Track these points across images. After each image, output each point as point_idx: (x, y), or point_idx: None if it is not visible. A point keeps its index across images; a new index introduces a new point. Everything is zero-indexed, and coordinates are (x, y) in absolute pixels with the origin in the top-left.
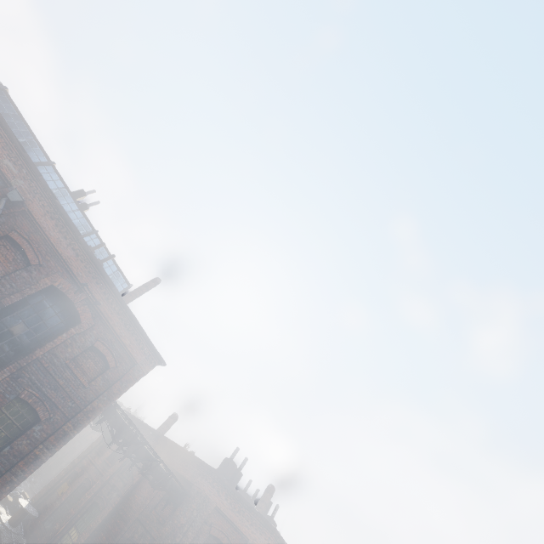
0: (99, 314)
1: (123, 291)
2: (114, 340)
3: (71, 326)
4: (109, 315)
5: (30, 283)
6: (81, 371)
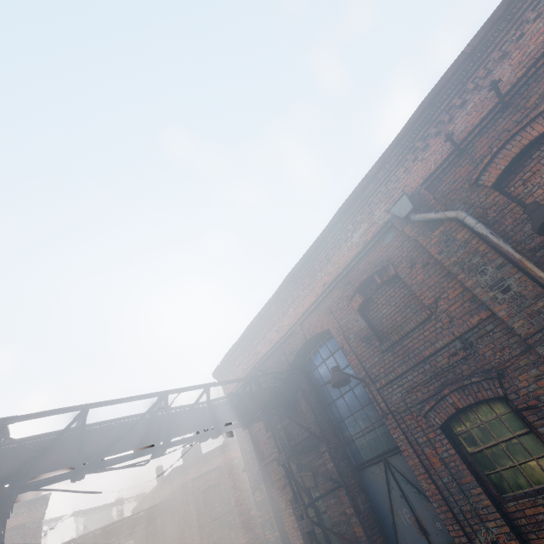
0: None
1: None
2: None
3: None
4: None
5: None
6: None
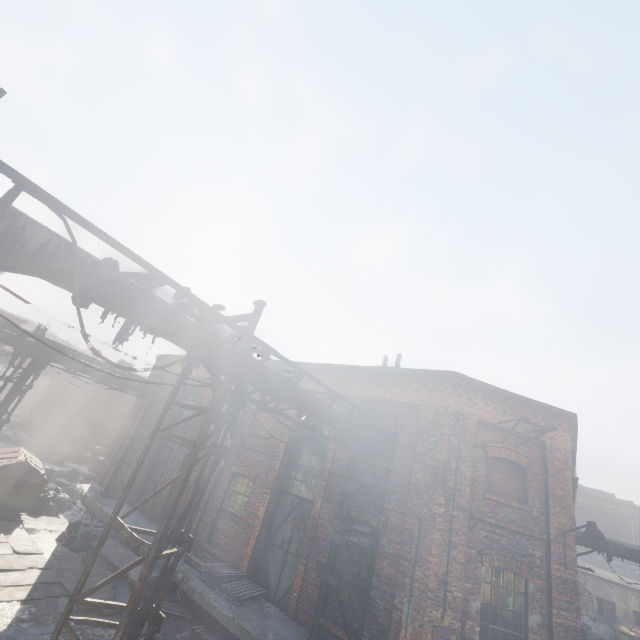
0: None
1: None
2: None
3: None
4: None
5: None
6: None
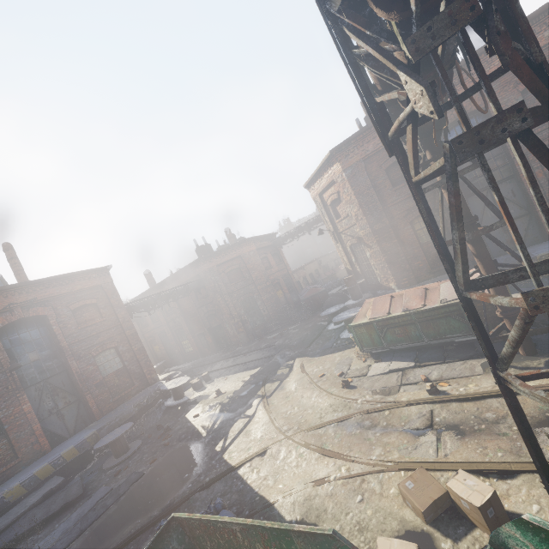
0: (43, 301)
1: (3, 280)
2: (73, 296)
3: (47, 323)
4: (47, 295)
5: None
6: (90, 321)
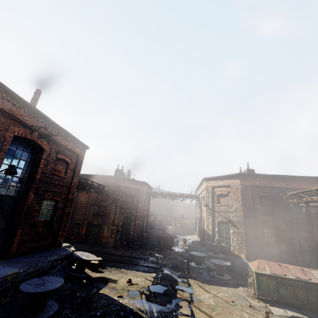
0: (49, 139)
1: None
2: (63, 149)
3: (38, 154)
4: (55, 137)
5: (1, 141)
6: (58, 172)
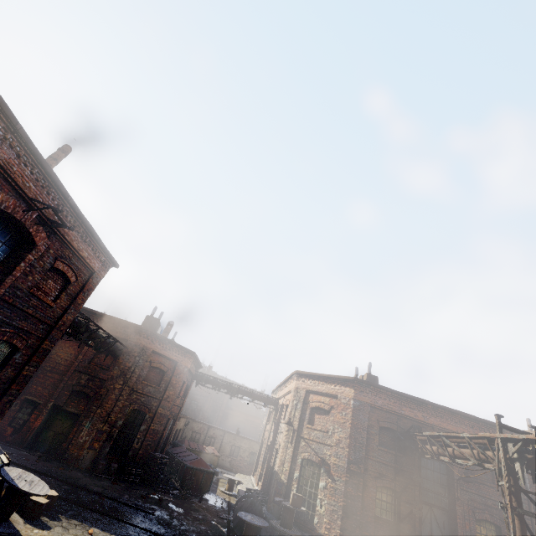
0: (53, 231)
1: None
2: (71, 255)
3: (20, 250)
4: (65, 231)
5: None
6: (42, 293)
